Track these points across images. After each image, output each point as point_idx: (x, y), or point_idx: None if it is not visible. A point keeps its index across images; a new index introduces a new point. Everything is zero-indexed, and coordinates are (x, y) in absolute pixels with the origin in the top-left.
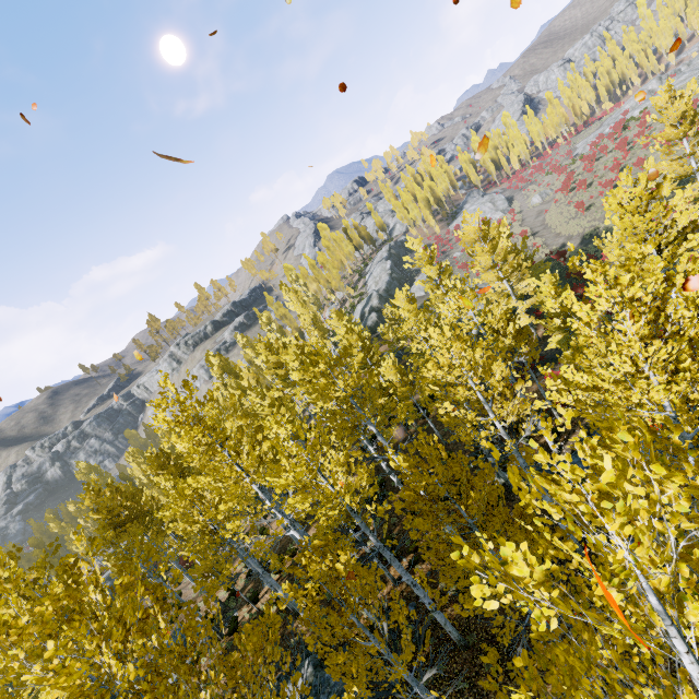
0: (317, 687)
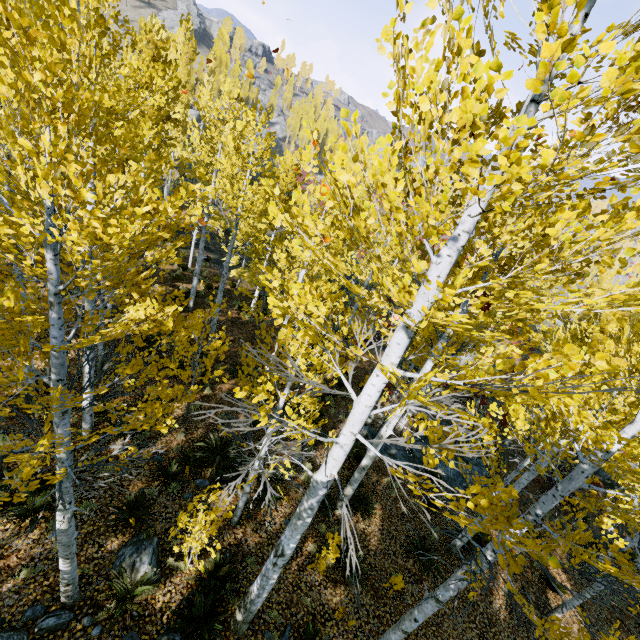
0: None
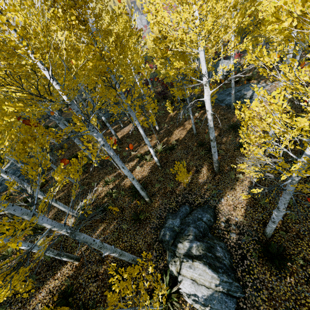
0: (13, 163)
